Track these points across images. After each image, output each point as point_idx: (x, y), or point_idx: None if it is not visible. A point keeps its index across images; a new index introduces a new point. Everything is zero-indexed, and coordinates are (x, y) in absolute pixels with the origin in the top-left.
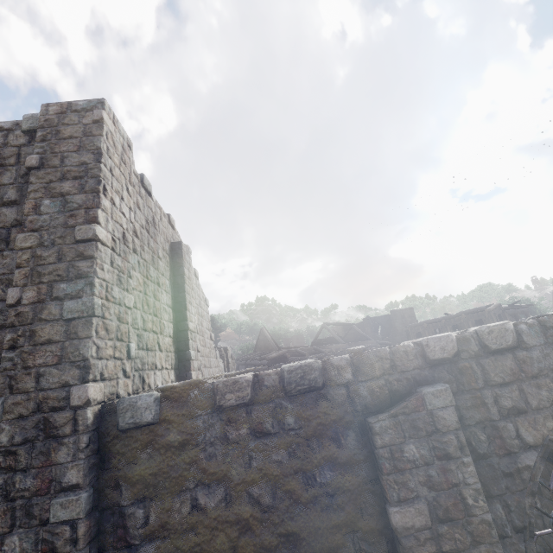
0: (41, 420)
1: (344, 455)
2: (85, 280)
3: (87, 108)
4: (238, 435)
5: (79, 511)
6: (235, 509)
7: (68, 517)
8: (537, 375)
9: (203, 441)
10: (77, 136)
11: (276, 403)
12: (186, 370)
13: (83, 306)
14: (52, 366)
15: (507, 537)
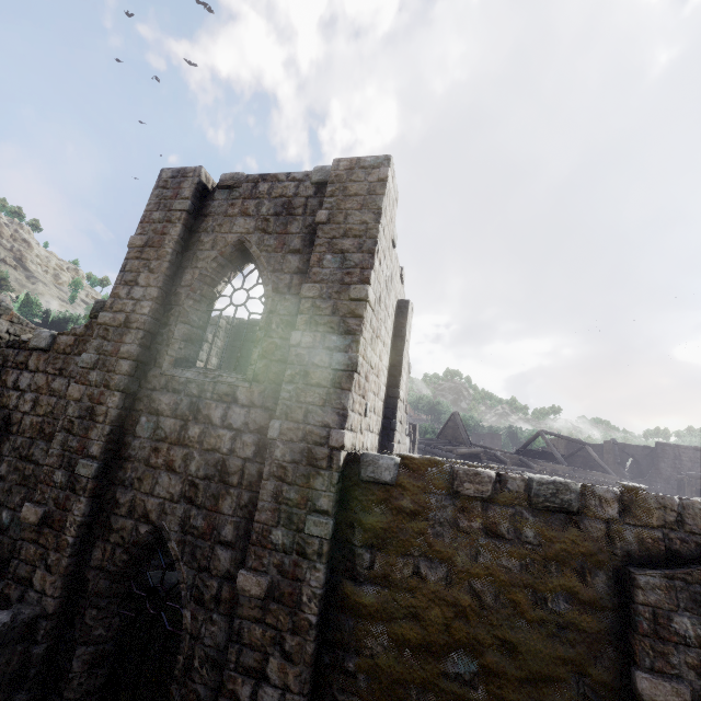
0: (305, 448)
1: (587, 594)
2: (353, 337)
3: (374, 165)
4: (469, 525)
5: (326, 533)
6: (454, 592)
7: (318, 534)
8: None
9: (433, 518)
10: (361, 193)
11: (516, 510)
12: (388, 439)
13: (349, 360)
14: (318, 407)
15: None
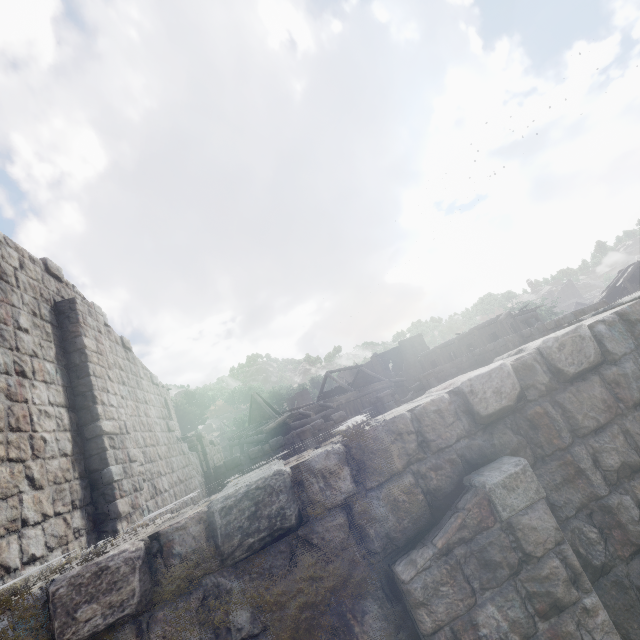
0: None
1: None
2: None
3: None
4: None
5: None
6: None
7: None
8: (639, 401)
9: None
10: None
11: (204, 590)
12: (106, 501)
13: None
14: None
15: None
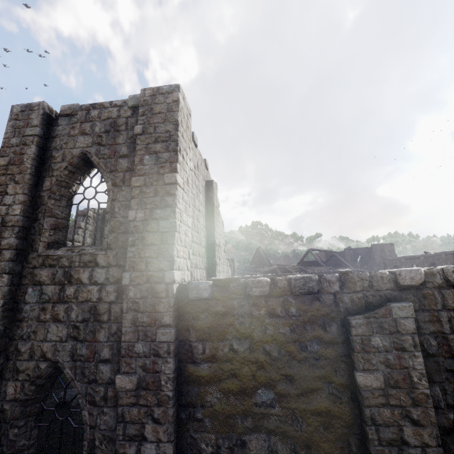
0: (149, 287)
1: (328, 337)
2: (171, 209)
3: (169, 91)
4: (259, 313)
5: (171, 338)
6: (255, 355)
7: (166, 340)
8: None
9: (237, 314)
10: (163, 111)
11: (284, 298)
12: (212, 271)
13: (170, 225)
14: (154, 258)
15: (440, 409)
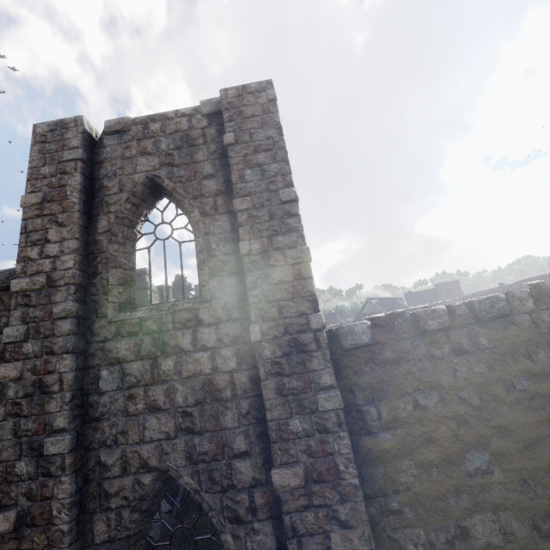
0: (291, 340)
1: (537, 368)
2: (297, 233)
3: (260, 89)
4: (441, 353)
5: (339, 404)
6: (451, 408)
7: (332, 407)
8: None
9: (413, 358)
10: (258, 114)
11: (469, 328)
12: None
13: (302, 253)
14: (289, 300)
15: None
